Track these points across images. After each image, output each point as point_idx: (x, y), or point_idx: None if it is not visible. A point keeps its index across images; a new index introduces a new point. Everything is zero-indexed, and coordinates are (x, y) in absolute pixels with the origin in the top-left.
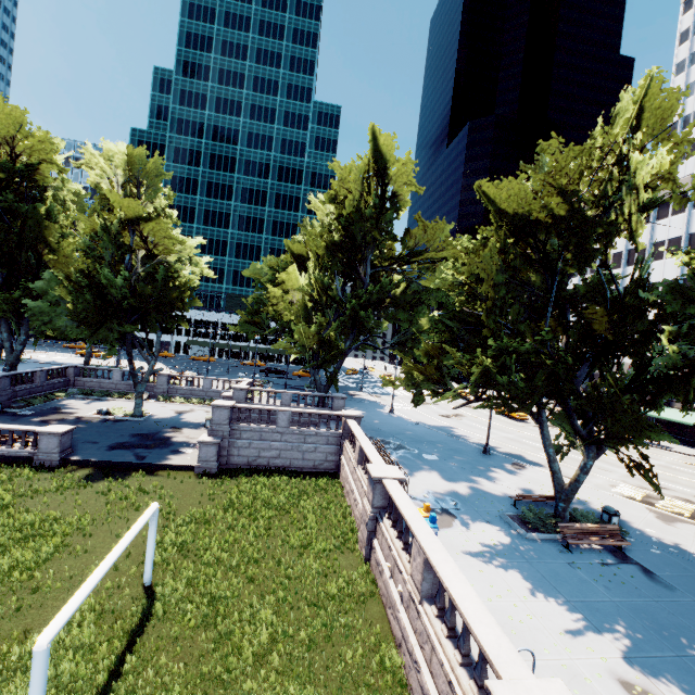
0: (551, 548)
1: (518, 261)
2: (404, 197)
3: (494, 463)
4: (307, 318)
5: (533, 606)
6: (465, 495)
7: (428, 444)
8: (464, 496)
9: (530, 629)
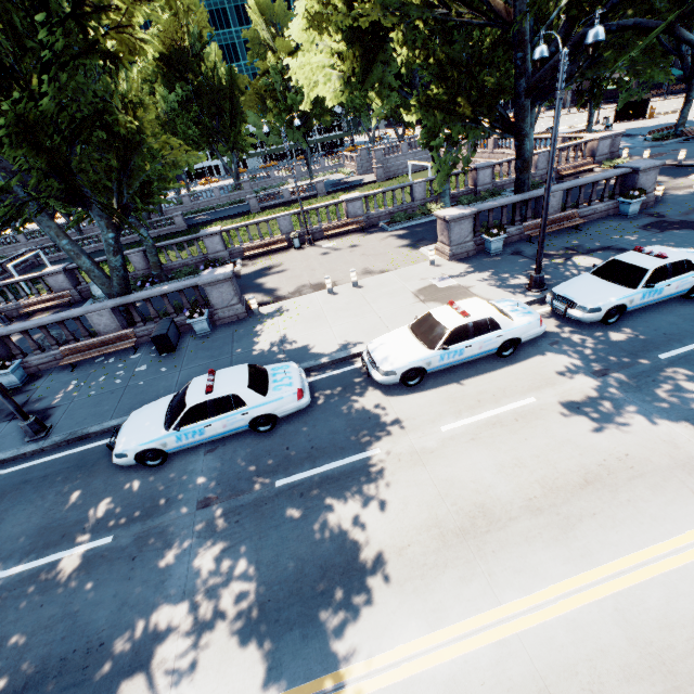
0: None
1: None
2: None
3: None
4: None
5: None
6: None
7: None
8: None
9: None
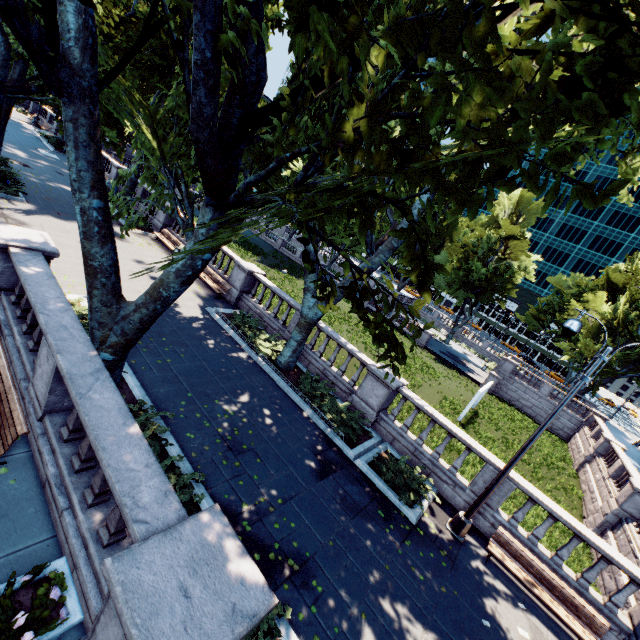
0: None
1: None
2: None
3: None
4: (595, 337)
5: None
6: None
7: None
8: None
9: None
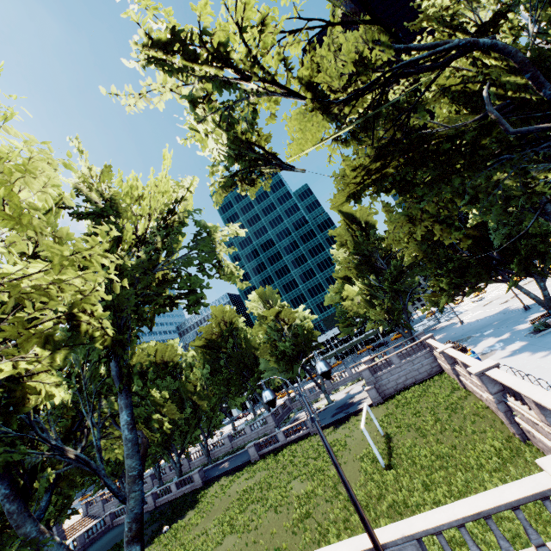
0: (549, 334)
1: (427, 235)
2: (371, 220)
3: (531, 312)
4: (372, 305)
5: (528, 358)
6: (506, 338)
7: (487, 326)
8: (505, 339)
9: (523, 364)
